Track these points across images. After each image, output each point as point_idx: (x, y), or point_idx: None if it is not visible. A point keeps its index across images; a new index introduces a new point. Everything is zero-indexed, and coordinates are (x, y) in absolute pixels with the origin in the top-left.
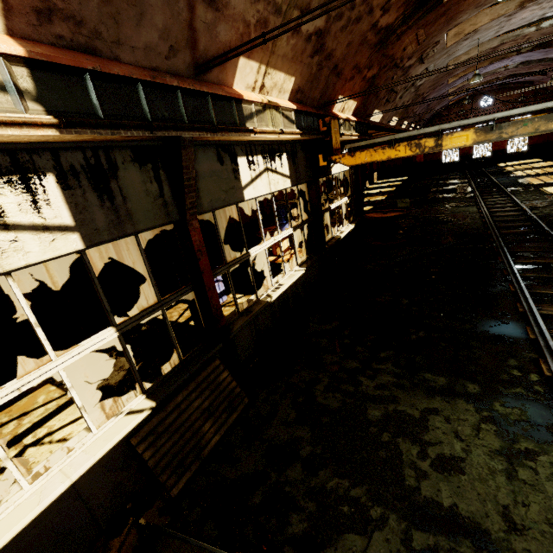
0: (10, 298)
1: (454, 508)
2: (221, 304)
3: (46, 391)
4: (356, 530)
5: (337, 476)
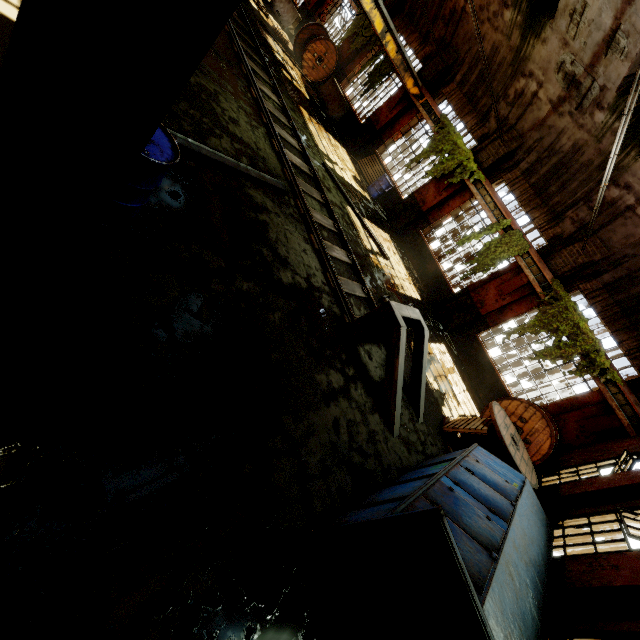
0: None
1: (242, 138)
2: None
3: None
4: (214, 137)
5: (192, 109)
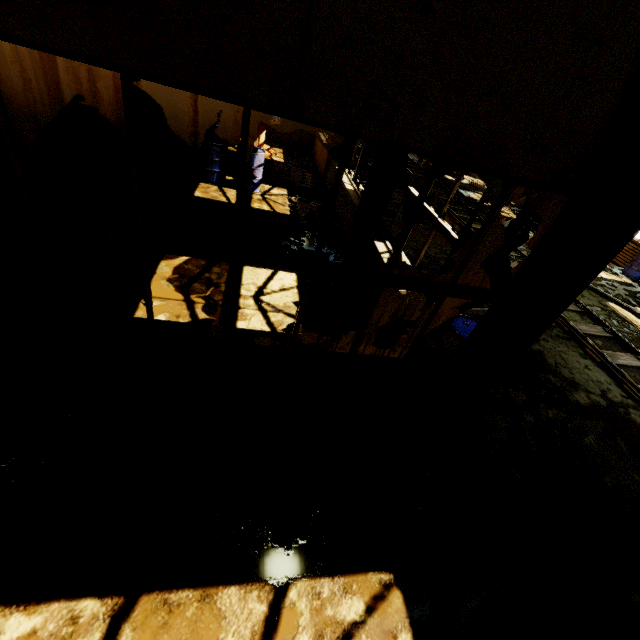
0: (112, 121)
1: None
2: (260, 192)
3: (180, 260)
4: None
5: None
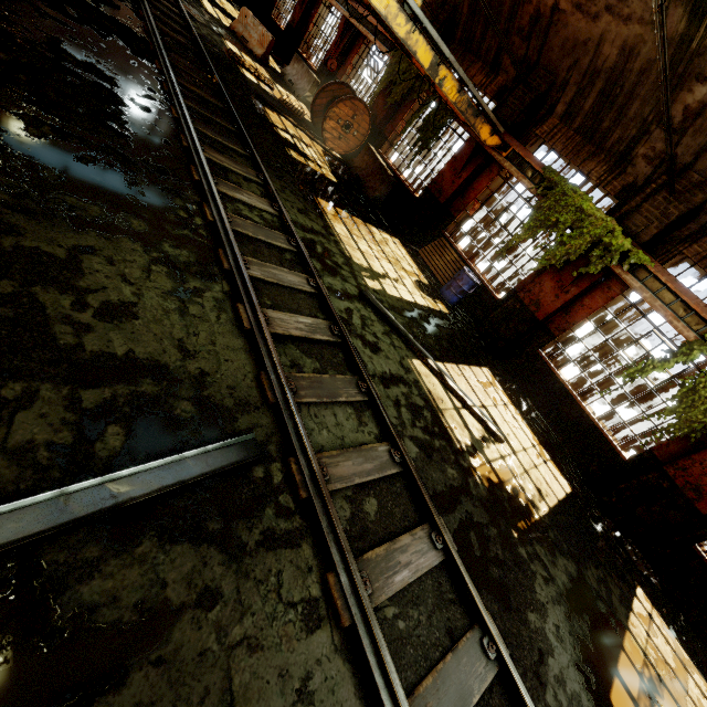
0: None
1: (131, 354)
2: None
3: None
4: None
5: None
